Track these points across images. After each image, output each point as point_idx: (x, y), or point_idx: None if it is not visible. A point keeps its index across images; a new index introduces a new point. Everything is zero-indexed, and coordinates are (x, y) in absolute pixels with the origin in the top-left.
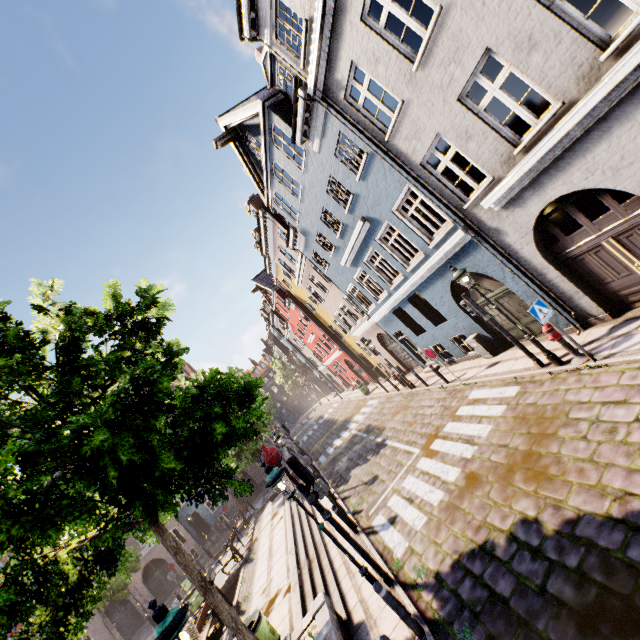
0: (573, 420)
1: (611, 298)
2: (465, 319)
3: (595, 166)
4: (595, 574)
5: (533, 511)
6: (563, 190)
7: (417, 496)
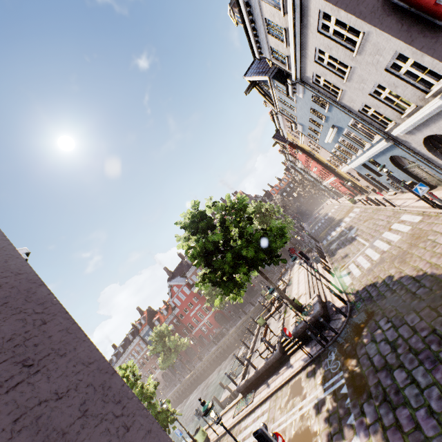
0: (427, 240)
1: None
2: (403, 174)
3: (441, 128)
4: (397, 291)
5: (393, 273)
6: (431, 133)
7: (360, 265)
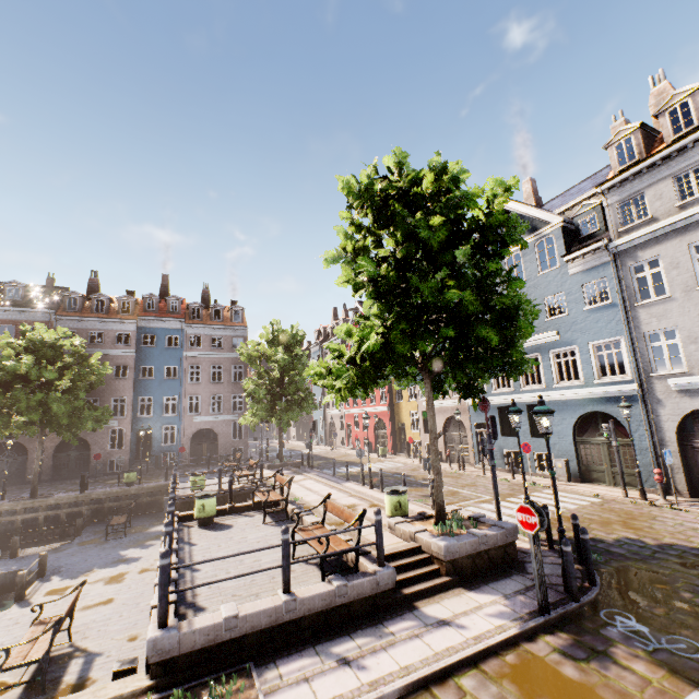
0: (660, 520)
1: (696, 485)
2: (567, 444)
3: None
4: (691, 557)
5: (635, 537)
6: None
7: (504, 512)
